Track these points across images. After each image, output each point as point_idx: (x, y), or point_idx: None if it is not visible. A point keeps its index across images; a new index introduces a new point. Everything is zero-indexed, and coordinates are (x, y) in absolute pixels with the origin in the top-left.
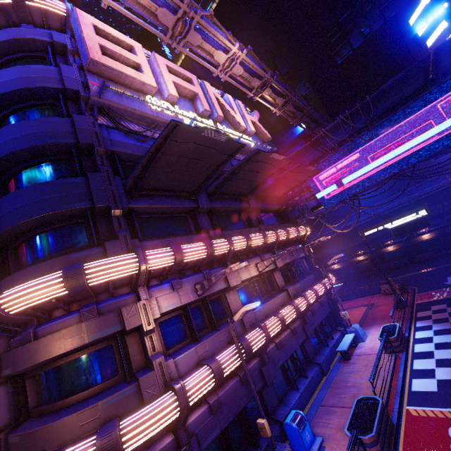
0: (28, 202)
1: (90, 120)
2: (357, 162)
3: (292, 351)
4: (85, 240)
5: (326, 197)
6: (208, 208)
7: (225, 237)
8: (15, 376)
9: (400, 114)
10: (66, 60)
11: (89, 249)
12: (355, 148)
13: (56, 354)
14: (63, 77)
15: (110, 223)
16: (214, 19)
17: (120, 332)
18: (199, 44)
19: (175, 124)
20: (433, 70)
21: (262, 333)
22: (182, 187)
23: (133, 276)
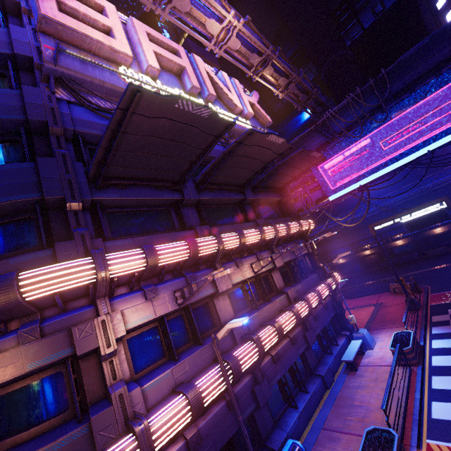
0: None
1: (45, 92)
2: (368, 148)
3: (291, 363)
4: (35, 240)
5: (332, 188)
6: (196, 200)
7: (214, 235)
8: None
9: (419, 92)
10: (21, 22)
11: (34, 253)
12: (366, 132)
13: None
14: (11, 40)
15: (67, 219)
16: None
17: (72, 356)
18: (187, 10)
19: (134, 89)
20: None
21: (255, 348)
22: (163, 176)
23: (89, 286)
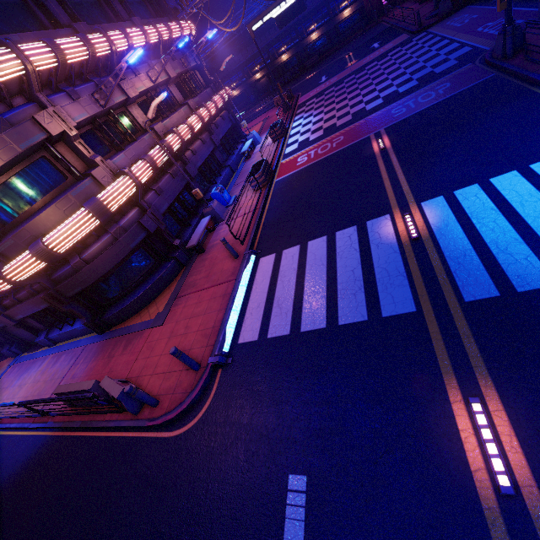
0: None
1: None
2: None
3: (206, 157)
4: None
5: None
6: None
7: (99, 32)
8: None
9: None
10: None
11: None
12: None
13: None
14: None
15: None
16: None
17: (47, 142)
18: None
19: None
20: None
21: (177, 137)
22: None
23: (23, 79)
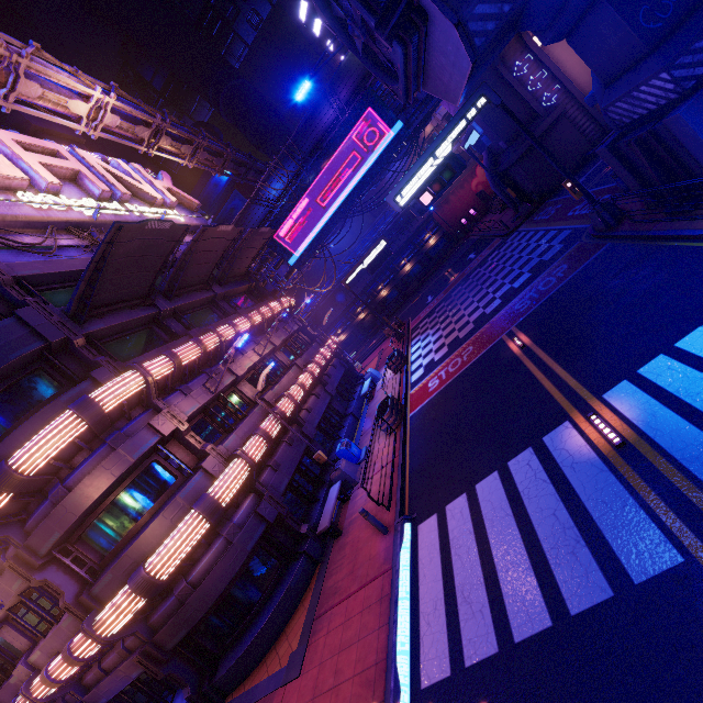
0: None
1: None
2: (309, 209)
3: (323, 411)
4: (56, 386)
5: (295, 258)
6: (172, 309)
7: (210, 331)
8: (59, 548)
9: (328, 149)
10: None
11: (77, 386)
12: (301, 193)
13: (107, 486)
14: None
15: (76, 357)
16: (45, 54)
17: (159, 444)
18: (39, 95)
19: (119, 226)
20: (336, 101)
21: (288, 400)
22: (133, 294)
23: (143, 391)
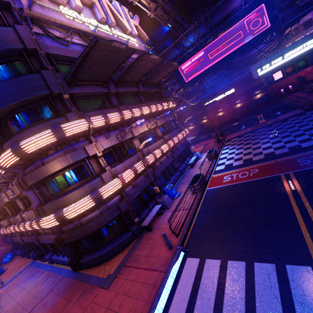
0: (9, 92)
1: (27, 29)
2: (202, 58)
3: (167, 165)
4: (51, 114)
5: (184, 82)
6: (116, 92)
7: (129, 109)
8: (35, 185)
9: (227, 25)
10: None
11: (58, 118)
12: (201, 48)
13: (58, 169)
14: None
15: (63, 103)
16: None
17: (86, 158)
18: None
19: (97, 39)
20: None
21: (153, 156)
22: (99, 79)
23: (86, 131)
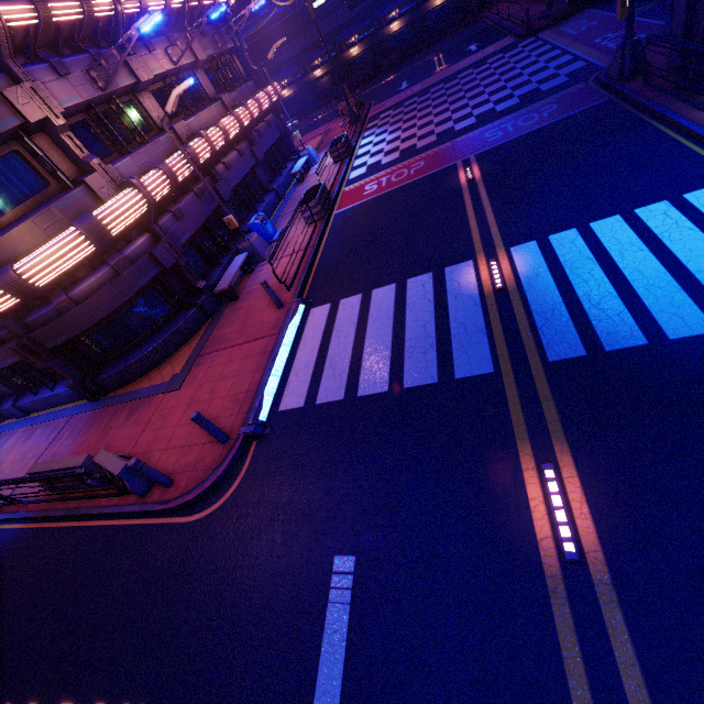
0: None
1: None
2: None
3: (244, 174)
4: None
5: None
6: None
7: None
8: None
9: None
10: None
11: None
12: None
13: None
14: None
15: None
16: None
17: (21, 130)
18: None
19: None
20: None
21: (205, 143)
22: None
23: None
